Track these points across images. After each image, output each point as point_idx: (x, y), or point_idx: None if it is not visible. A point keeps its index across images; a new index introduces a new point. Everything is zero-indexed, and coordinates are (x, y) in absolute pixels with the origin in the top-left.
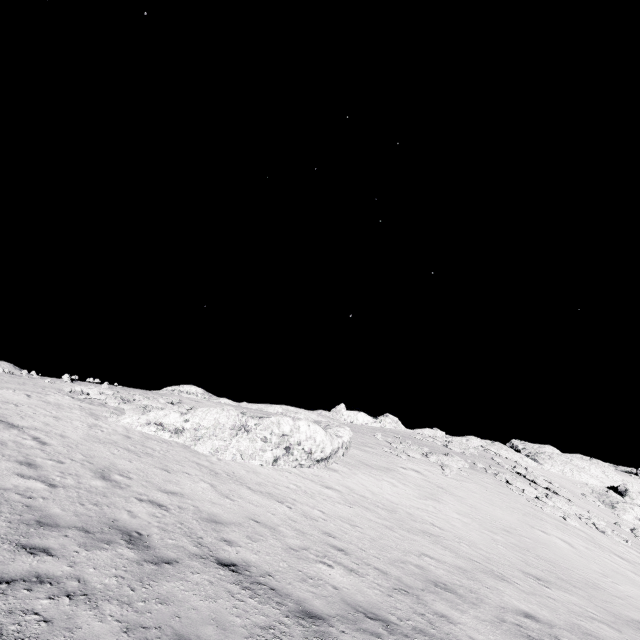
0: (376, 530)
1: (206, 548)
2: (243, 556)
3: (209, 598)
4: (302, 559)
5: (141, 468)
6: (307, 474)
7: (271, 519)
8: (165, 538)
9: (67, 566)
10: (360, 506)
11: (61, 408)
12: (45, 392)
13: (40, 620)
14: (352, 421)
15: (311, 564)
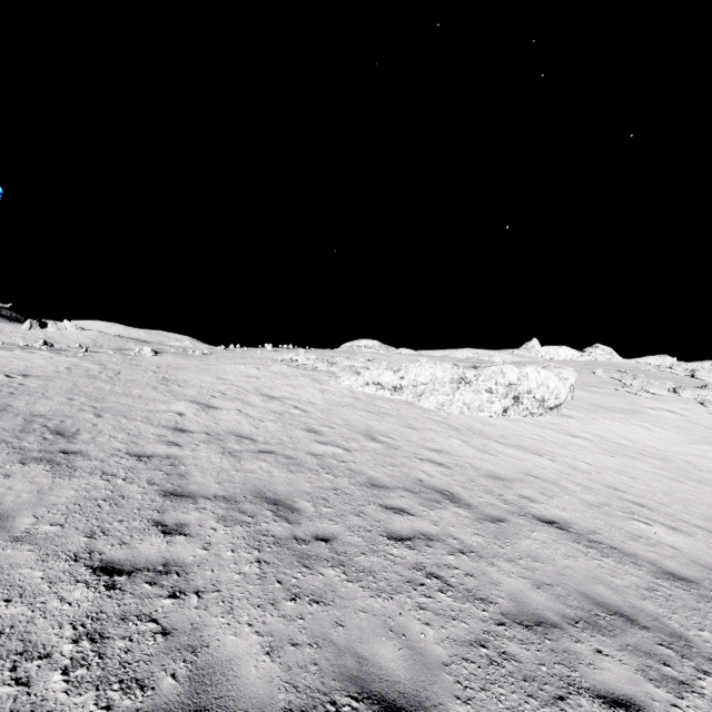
0: (661, 482)
1: (515, 505)
2: (554, 513)
3: (569, 557)
4: (612, 516)
5: (392, 428)
6: (542, 423)
7: (545, 474)
8: (473, 496)
9: (432, 525)
10: (623, 455)
11: (288, 377)
12: (265, 363)
13: (465, 574)
14: (552, 358)
15: (626, 522)
